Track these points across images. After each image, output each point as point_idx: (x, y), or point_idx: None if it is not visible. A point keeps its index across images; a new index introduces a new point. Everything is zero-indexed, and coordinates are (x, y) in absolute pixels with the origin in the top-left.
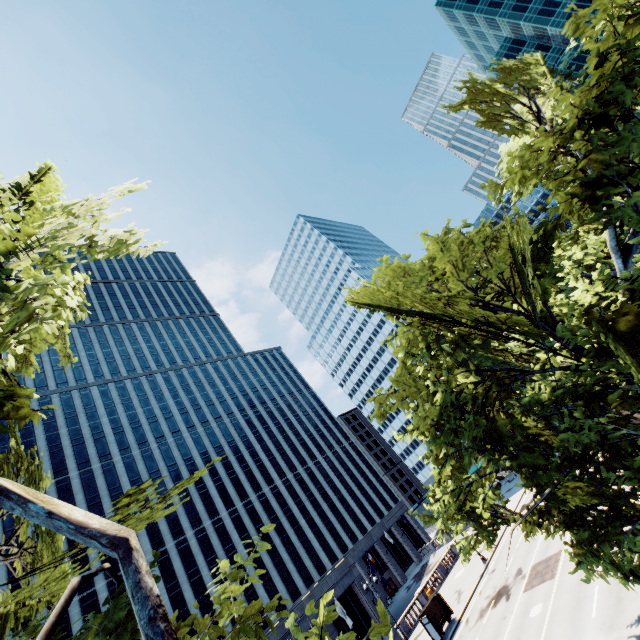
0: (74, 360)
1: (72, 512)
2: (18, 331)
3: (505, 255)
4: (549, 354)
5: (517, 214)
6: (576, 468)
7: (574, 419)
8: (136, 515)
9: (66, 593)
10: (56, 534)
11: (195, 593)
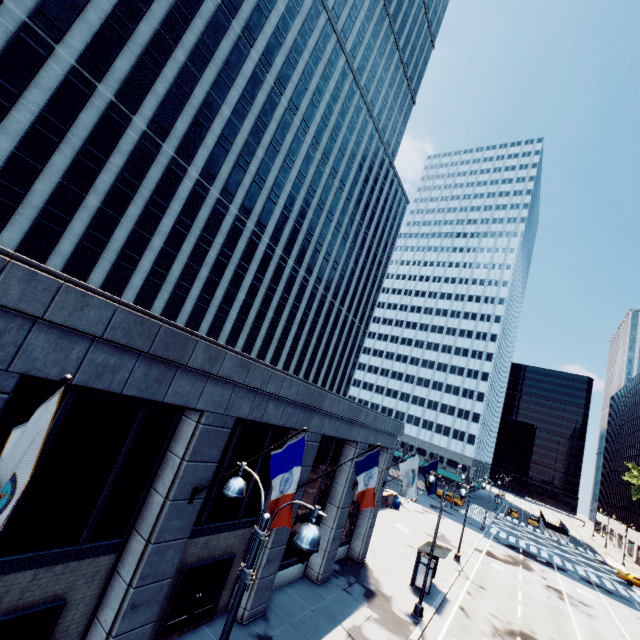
0: None
1: None
2: None
3: None
4: None
5: None
6: None
7: None
8: None
9: None
10: None
11: (192, 255)
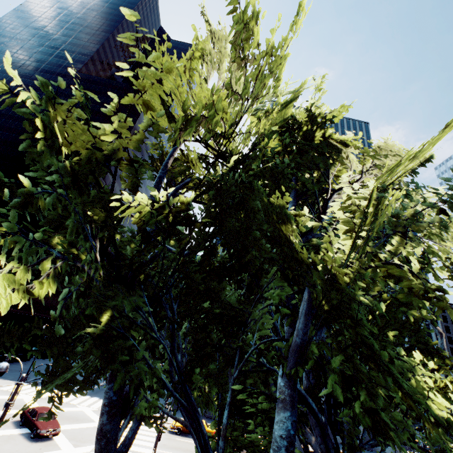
0: None
1: None
2: None
3: None
4: None
5: None
6: None
7: None
8: None
9: None
10: None
11: None
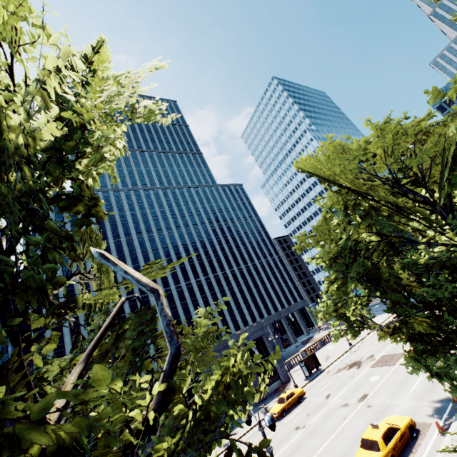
0: (117, 180)
1: (134, 273)
2: (96, 167)
3: (432, 150)
4: (438, 233)
5: (456, 115)
6: (427, 309)
7: (436, 280)
8: (150, 274)
9: (120, 303)
10: (109, 273)
11: (173, 317)
